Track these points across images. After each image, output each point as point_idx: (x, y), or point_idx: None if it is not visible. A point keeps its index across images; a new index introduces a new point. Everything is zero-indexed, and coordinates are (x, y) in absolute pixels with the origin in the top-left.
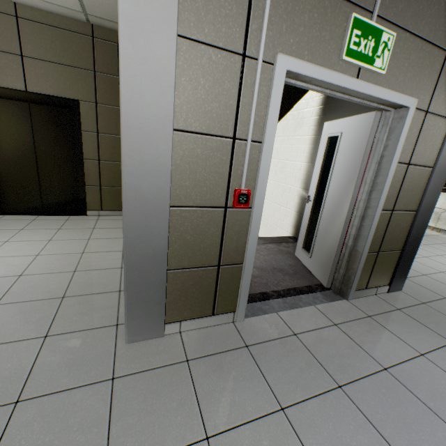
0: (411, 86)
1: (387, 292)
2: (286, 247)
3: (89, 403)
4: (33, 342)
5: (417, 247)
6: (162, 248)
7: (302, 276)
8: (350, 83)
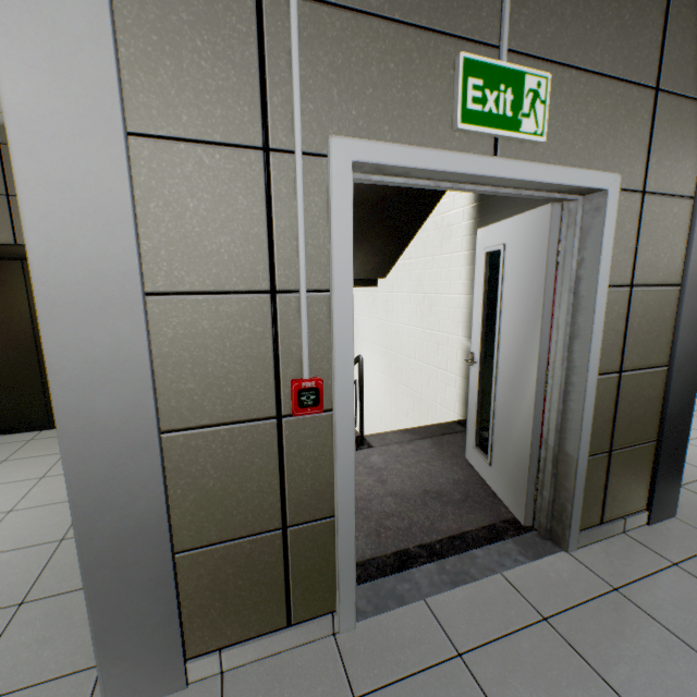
0: (602, 153)
1: (647, 523)
2: (450, 444)
3: None
4: None
5: (687, 431)
6: (154, 514)
7: (479, 503)
8: (483, 165)
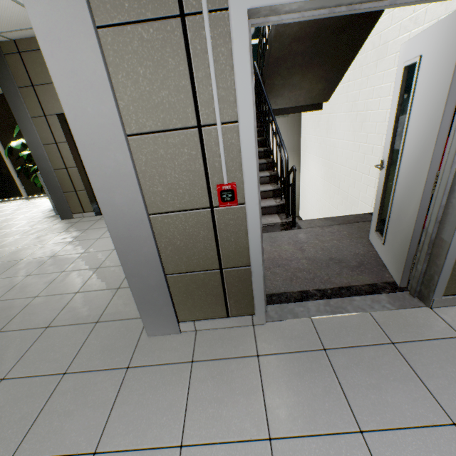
0: None
1: None
2: None
3: None
4: None
5: None
6: None
7: None
8: None
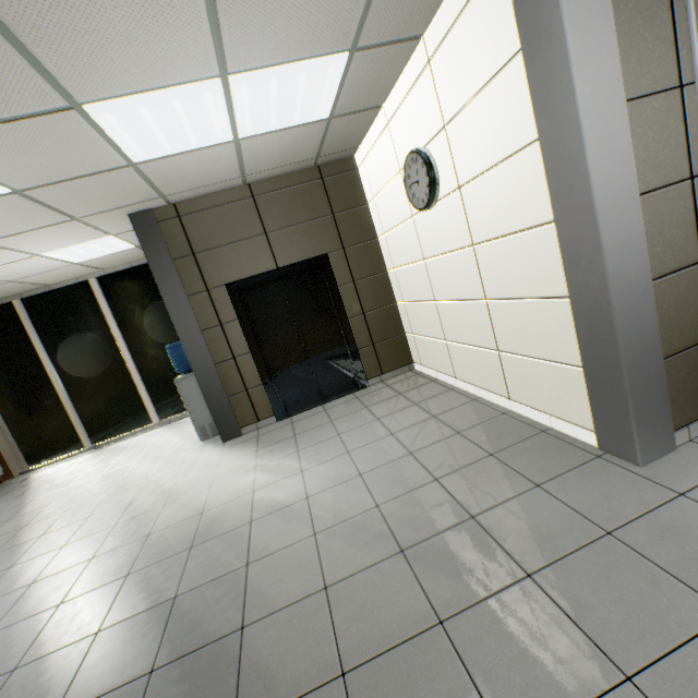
0: None
1: None
2: None
3: (690, 516)
4: (533, 493)
5: None
6: (653, 334)
7: None
8: None
